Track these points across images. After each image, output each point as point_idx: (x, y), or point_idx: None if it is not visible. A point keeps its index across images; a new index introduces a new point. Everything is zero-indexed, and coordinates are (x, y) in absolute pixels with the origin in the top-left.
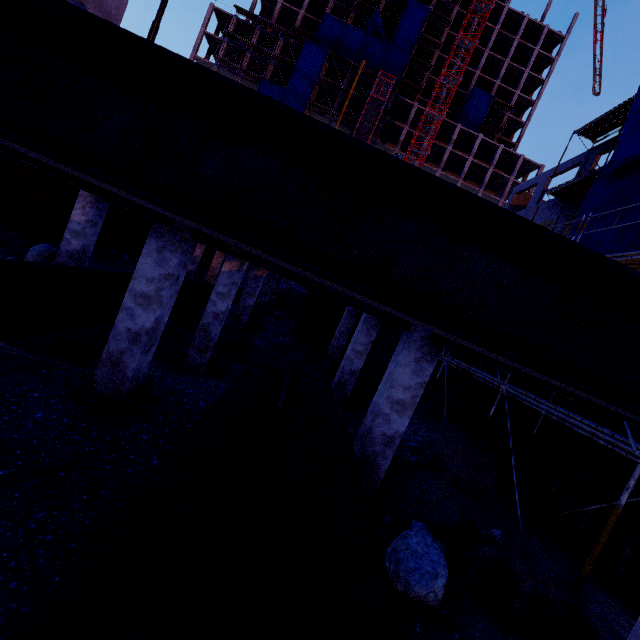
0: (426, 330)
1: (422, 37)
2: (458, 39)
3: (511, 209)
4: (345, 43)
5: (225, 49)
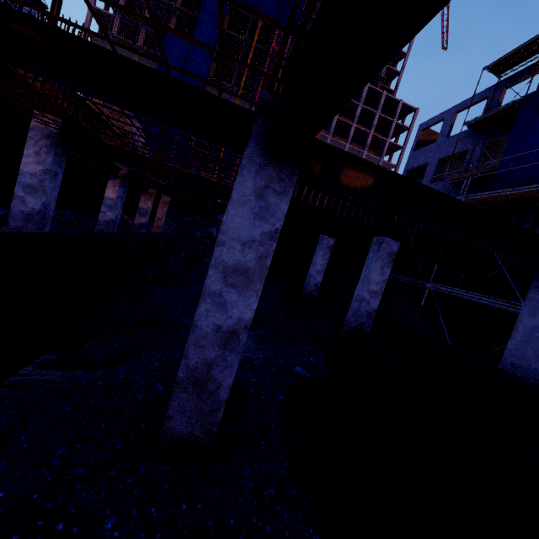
0: None
1: None
2: None
3: (418, 144)
4: None
5: (125, 0)
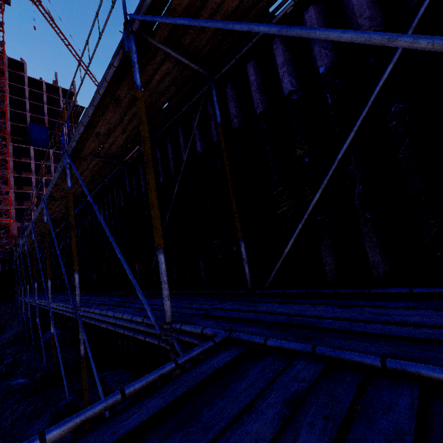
0: None
1: None
2: None
3: None
4: None
5: None
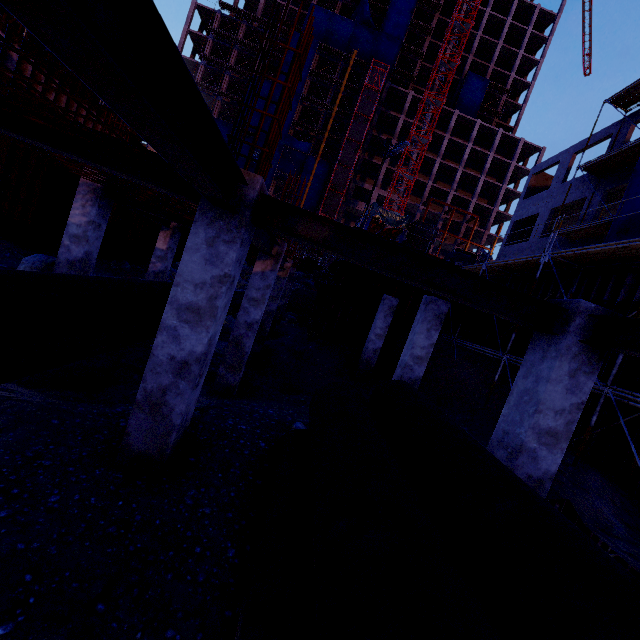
0: (583, 330)
1: (412, 23)
2: (453, 21)
3: (529, 191)
4: (334, 34)
5: (211, 47)
